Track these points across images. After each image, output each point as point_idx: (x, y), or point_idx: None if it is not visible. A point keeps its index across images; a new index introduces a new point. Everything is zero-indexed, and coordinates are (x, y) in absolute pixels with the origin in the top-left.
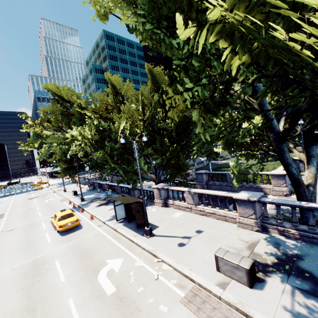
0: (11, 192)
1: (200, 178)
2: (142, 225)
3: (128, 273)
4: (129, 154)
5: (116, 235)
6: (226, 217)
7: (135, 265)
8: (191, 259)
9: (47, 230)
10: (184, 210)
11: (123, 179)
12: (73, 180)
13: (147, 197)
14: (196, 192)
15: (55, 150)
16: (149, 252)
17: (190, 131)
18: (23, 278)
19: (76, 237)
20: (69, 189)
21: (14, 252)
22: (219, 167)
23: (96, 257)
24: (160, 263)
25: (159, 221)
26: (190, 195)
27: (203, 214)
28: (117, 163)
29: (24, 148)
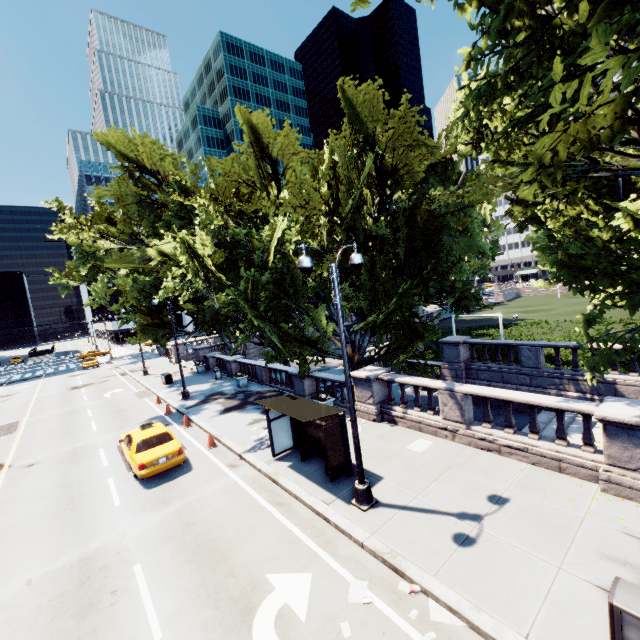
0: (36, 372)
1: (451, 354)
2: (342, 473)
3: (335, 627)
4: (290, 298)
5: (277, 496)
6: (561, 463)
7: (350, 598)
8: (510, 595)
9: (112, 470)
10: (433, 435)
11: (278, 354)
12: (161, 350)
13: (335, 396)
14: (472, 392)
15: (123, 287)
16: (378, 558)
17: (435, 245)
18: (52, 617)
19: (181, 495)
20: (154, 368)
21: (35, 528)
22: (470, 328)
23: (238, 562)
24: (420, 597)
25: (379, 463)
26: (452, 398)
27: (490, 449)
28: (264, 318)
29: (60, 282)
